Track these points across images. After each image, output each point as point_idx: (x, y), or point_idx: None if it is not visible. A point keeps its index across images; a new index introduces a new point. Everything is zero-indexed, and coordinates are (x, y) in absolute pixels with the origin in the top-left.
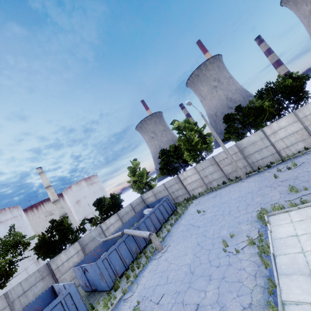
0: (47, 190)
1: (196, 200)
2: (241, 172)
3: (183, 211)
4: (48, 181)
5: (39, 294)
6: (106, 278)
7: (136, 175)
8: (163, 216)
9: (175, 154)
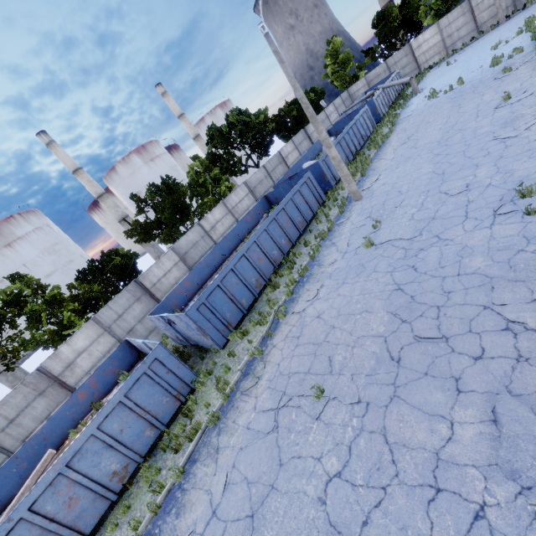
0: (182, 120)
1: (433, 68)
2: (502, 13)
3: (422, 78)
4: (178, 106)
5: (307, 149)
6: (379, 112)
7: (338, 61)
8: (398, 88)
9: (402, 15)
